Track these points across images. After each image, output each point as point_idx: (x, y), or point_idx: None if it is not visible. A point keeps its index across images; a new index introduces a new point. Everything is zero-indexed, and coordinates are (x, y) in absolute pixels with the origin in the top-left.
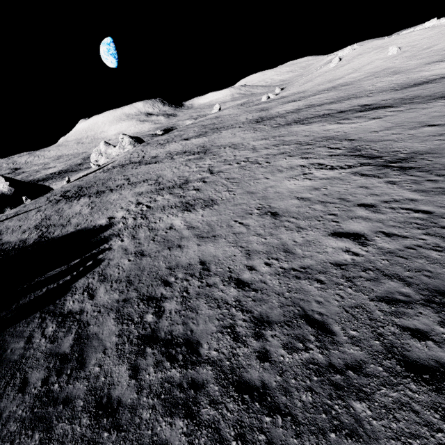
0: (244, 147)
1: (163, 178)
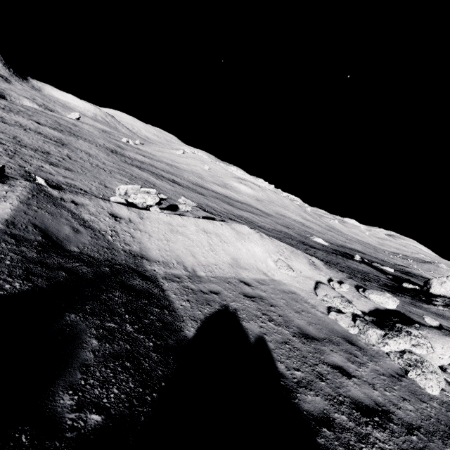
0: (97, 159)
1: (22, 140)
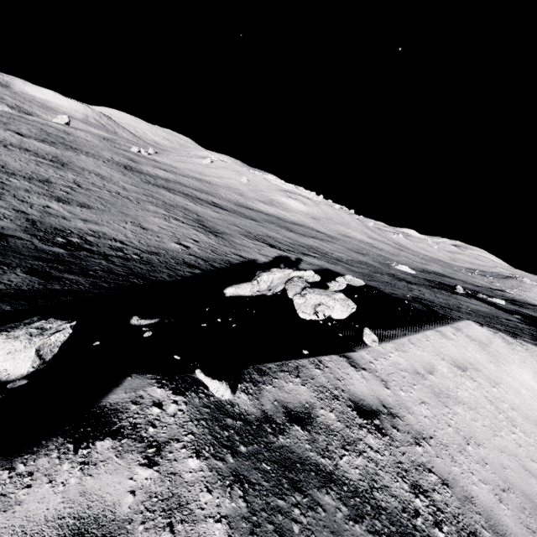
0: (114, 182)
1: (6, 163)
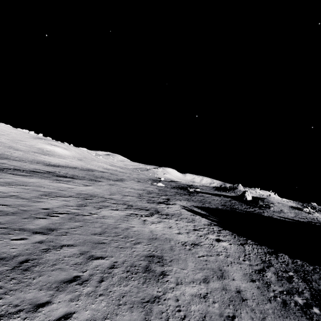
0: None
1: None
